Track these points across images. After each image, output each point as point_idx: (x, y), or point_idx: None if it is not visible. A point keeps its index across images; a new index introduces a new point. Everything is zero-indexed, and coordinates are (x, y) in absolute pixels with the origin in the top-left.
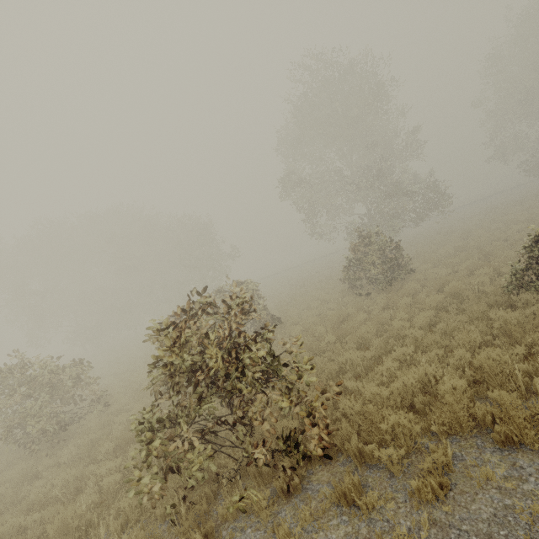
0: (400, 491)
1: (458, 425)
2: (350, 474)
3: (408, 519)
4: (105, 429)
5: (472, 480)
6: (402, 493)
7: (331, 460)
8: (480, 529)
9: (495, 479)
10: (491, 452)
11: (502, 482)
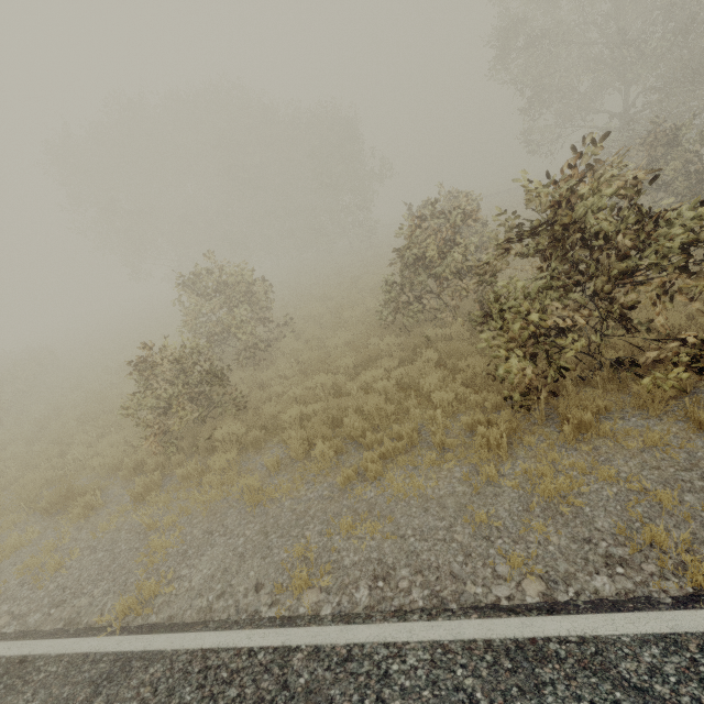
0: None
1: None
2: None
3: None
4: (322, 349)
5: None
6: None
7: None
8: None
9: None
10: None
11: None
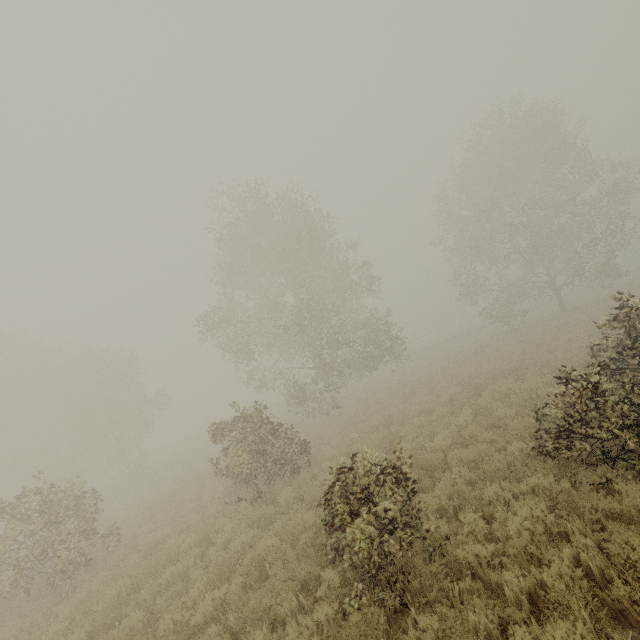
0: None
1: None
2: None
3: None
4: None
5: None
6: None
7: None
8: None
9: None
10: None
11: None
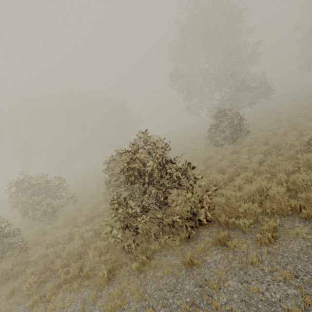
0: (249, 239)
1: (280, 210)
2: (224, 231)
3: (254, 251)
4: (78, 211)
5: (288, 235)
6: (250, 240)
7: (209, 226)
8: (293, 255)
9: (302, 234)
10: (299, 222)
11: (305, 235)
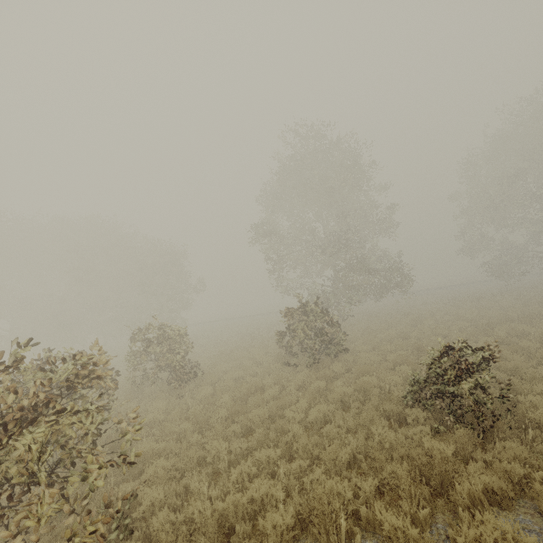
0: None
1: None
2: None
3: None
4: None
5: None
6: None
7: None
8: None
9: None
10: None
11: None
